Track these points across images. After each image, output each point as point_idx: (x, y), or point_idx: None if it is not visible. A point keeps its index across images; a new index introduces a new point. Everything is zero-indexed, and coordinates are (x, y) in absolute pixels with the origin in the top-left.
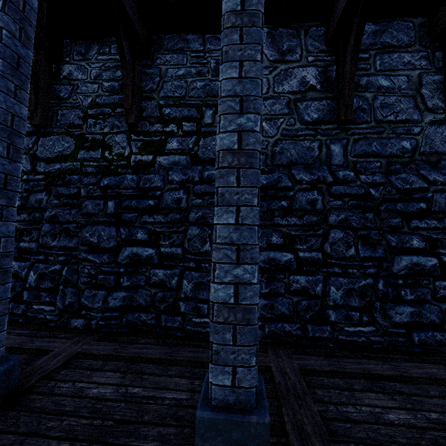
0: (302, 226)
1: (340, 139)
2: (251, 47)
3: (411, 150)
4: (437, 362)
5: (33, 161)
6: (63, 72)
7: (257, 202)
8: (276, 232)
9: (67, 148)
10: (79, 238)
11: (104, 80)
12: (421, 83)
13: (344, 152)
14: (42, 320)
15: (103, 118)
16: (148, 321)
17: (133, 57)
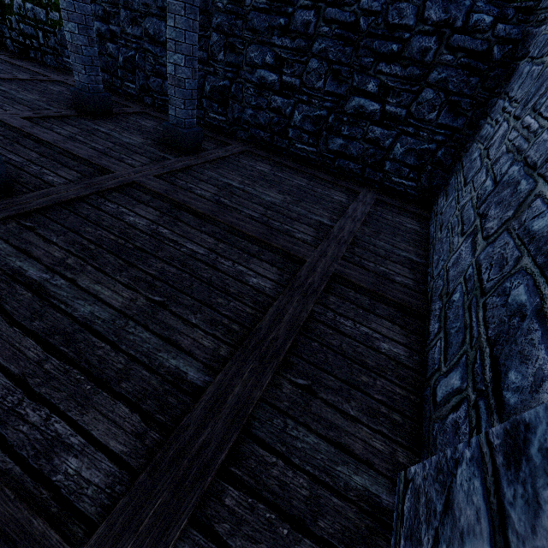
0: (292, 51)
1: None
2: None
3: None
4: (338, 178)
5: None
6: None
7: (184, 14)
8: (271, 52)
9: None
10: (143, 29)
11: None
12: None
13: None
14: (130, 94)
15: None
16: None
17: None
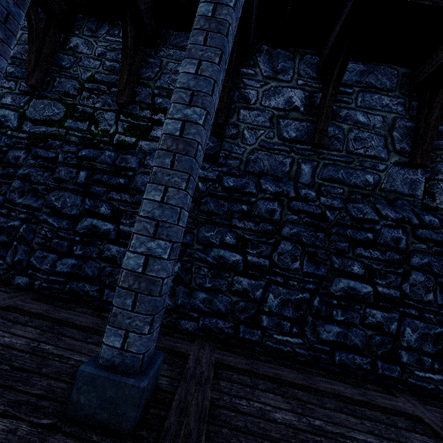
0: (256, 232)
1: (311, 161)
2: (212, 50)
3: (373, 184)
4: (350, 383)
5: (20, 119)
6: (70, 43)
7: (185, 187)
8: (231, 232)
9: (57, 114)
10: (45, 200)
11: (107, 59)
12: (394, 126)
13: (312, 173)
14: None
15: (98, 93)
16: (90, 292)
17: (137, 44)
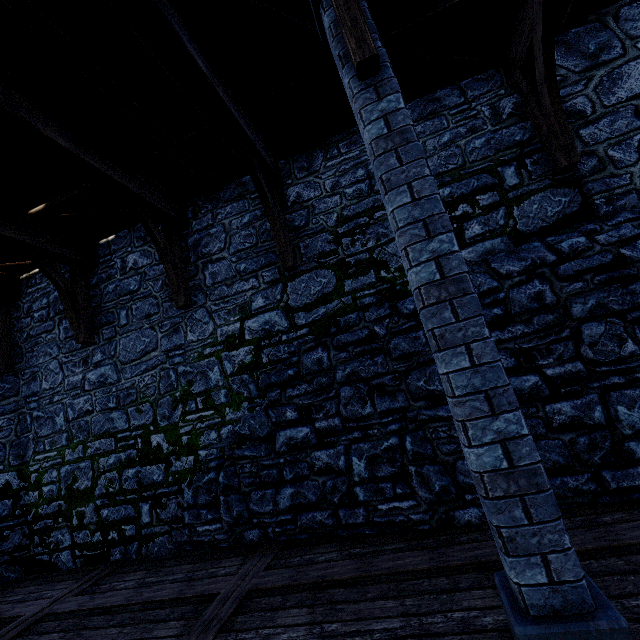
0: None
1: None
2: None
3: None
4: None
5: (287, 315)
6: (289, 198)
7: None
8: None
9: (327, 283)
10: (406, 392)
11: (345, 187)
12: None
13: None
14: (405, 525)
15: (360, 231)
16: (582, 487)
17: None
